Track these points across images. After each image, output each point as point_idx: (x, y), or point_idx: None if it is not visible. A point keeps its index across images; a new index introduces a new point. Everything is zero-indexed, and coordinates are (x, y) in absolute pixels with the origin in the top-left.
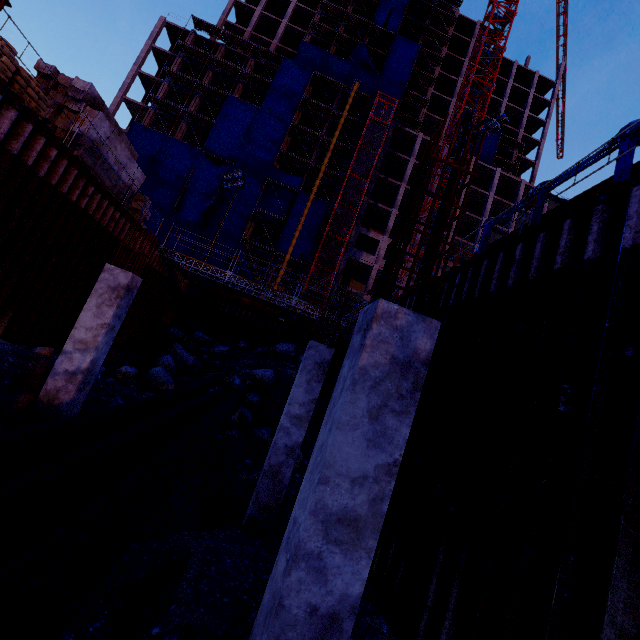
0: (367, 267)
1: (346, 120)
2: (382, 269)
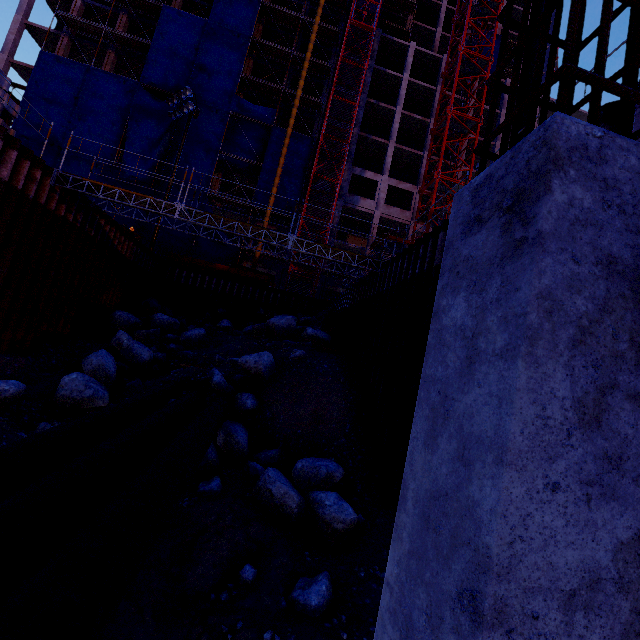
0: (366, 216)
1: (320, 30)
2: (385, 216)
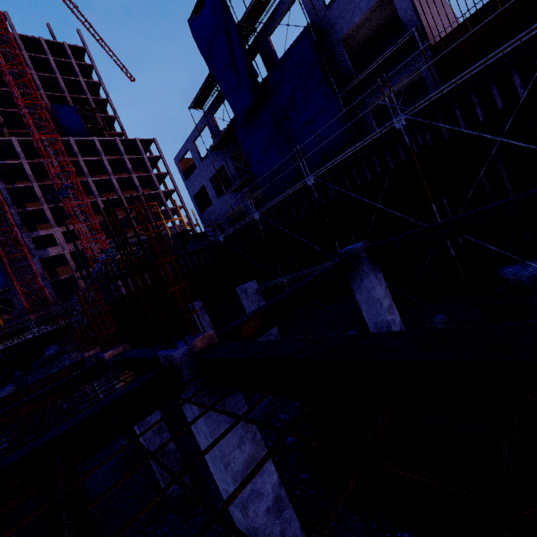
0: (60, 255)
1: None
2: (72, 250)
